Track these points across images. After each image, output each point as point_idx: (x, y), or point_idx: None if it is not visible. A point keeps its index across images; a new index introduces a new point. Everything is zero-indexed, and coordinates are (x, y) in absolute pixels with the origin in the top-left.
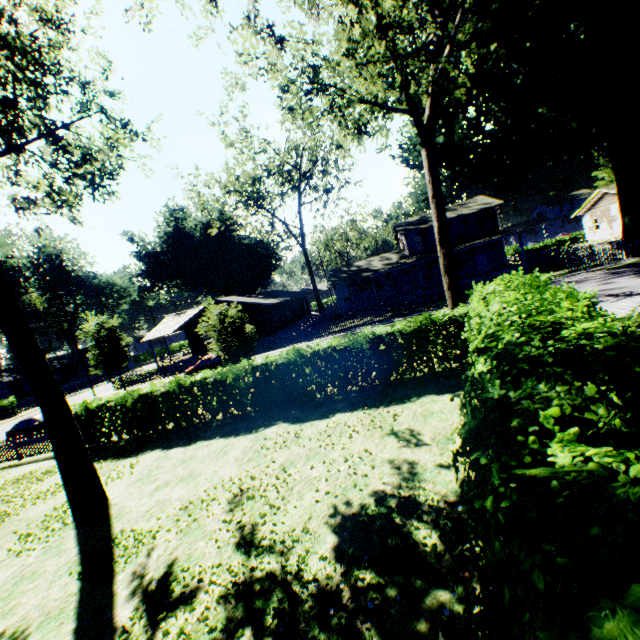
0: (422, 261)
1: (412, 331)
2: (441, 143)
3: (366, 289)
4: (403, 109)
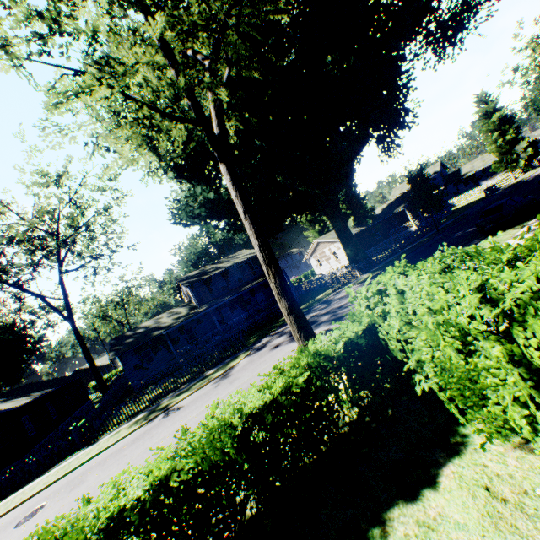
0: (215, 306)
1: (303, 383)
2: (211, 201)
3: (160, 349)
4: (191, 119)
